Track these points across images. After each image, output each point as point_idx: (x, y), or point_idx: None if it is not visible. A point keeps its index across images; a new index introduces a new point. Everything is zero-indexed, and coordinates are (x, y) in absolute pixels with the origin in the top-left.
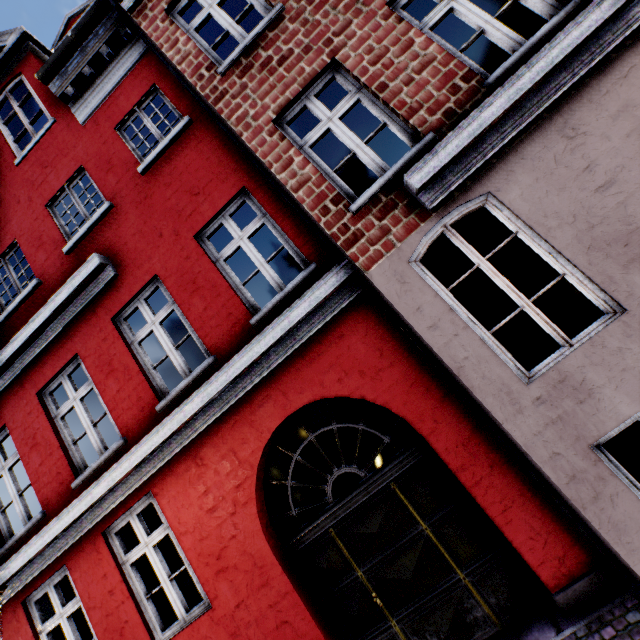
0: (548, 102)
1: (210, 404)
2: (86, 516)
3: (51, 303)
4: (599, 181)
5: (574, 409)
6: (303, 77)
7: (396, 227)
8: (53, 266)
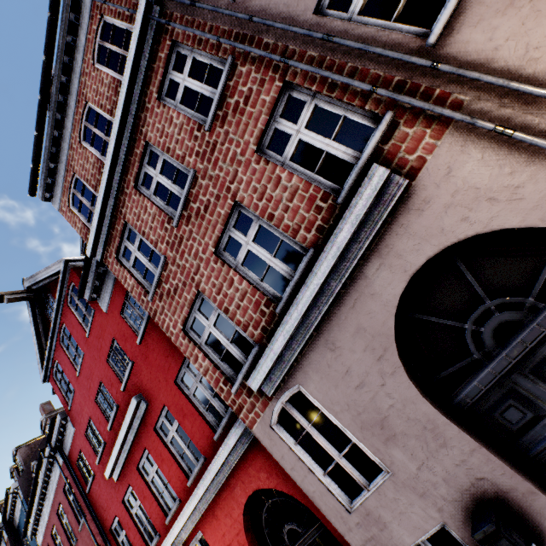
0: (311, 329)
1: (210, 486)
2: (176, 541)
3: (125, 424)
4: (356, 382)
5: (379, 533)
6: (188, 302)
7: (258, 403)
8: (120, 396)
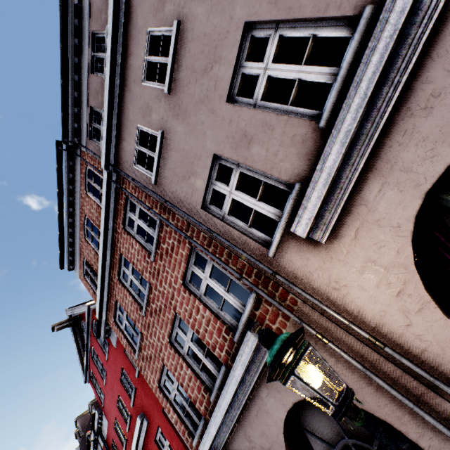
0: (233, 423)
1: None
2: None
3: (135, 433)
4: None
5: None
6: (159, 369)
7: None
8: (132, 409)
